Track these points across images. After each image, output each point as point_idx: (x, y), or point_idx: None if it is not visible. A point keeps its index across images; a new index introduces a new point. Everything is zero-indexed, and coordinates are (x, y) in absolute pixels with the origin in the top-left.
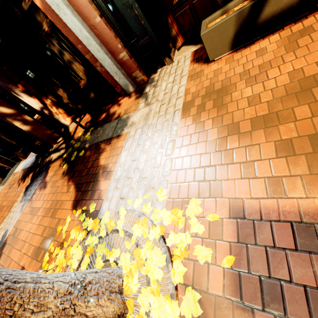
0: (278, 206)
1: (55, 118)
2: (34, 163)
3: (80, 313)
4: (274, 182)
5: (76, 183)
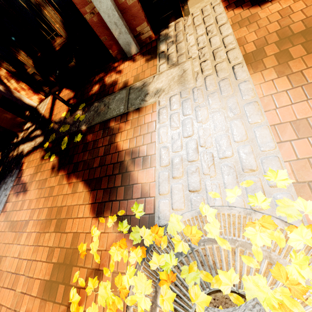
0: None
1: (16, 96)
2: None
3: None
4: None
5: (85, 179)
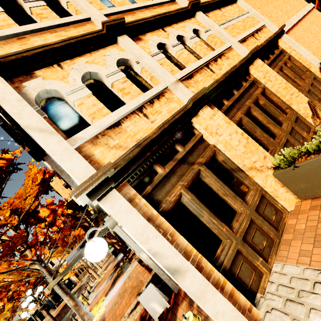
0: (105, 314)
1: None
2: (120, 260)
3: (84, 317)
4: (109, 310)
5: (111, 285)
